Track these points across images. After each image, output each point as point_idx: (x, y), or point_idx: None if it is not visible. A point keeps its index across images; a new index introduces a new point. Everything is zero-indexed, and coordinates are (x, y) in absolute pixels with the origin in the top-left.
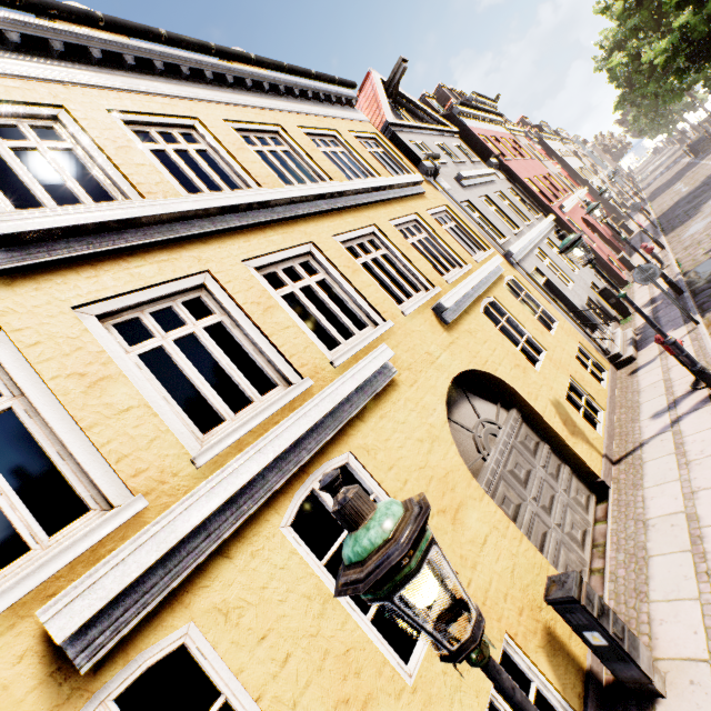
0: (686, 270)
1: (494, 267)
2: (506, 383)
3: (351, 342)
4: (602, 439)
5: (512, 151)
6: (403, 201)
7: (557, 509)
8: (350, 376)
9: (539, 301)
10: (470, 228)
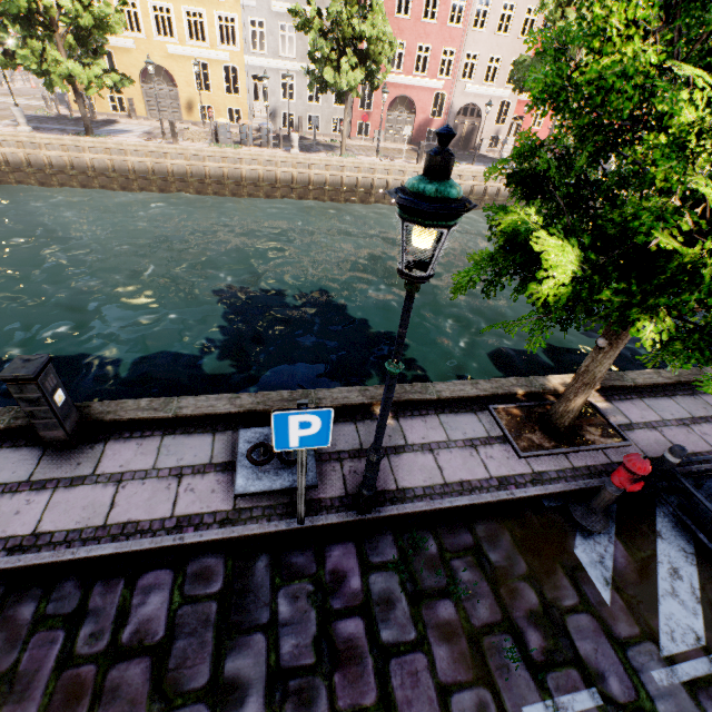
0: (321, 142)
1: (217, 55)
2: (176, 81)
3: (133, 34)
4: (200, 121)
5: (416, 7)
6: (203, 1)
7: (164, 110)
8: (118, 39)
9: (240, 84)
10: (239, 34)
